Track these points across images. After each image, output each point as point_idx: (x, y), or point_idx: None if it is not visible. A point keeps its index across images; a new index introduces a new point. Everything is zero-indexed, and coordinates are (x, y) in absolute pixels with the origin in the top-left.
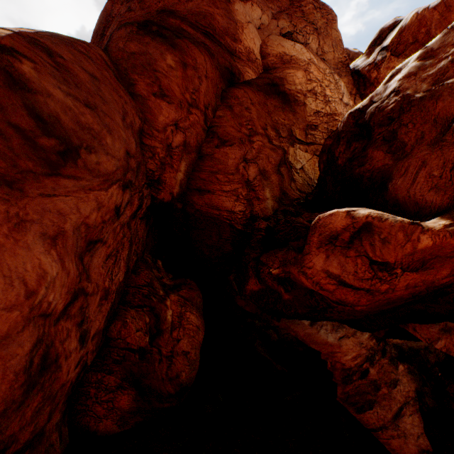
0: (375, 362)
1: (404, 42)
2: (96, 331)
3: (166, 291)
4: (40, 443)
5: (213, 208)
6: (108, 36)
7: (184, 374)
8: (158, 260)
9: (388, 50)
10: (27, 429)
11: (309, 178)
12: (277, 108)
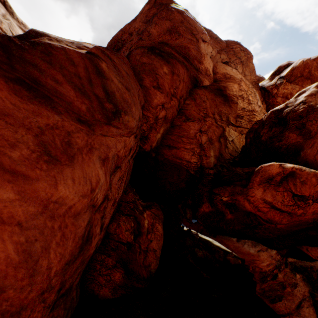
0: (281, 270)
1: (295, 75)
2: (105, 226)
3: (143, 207)
4: (69, 294)
5: (177, 158)
6: (124, 51)
7: (152, 265)
8: (134, 188)
9: (284, 78)
10: (69, 280)
11: (236, 147)
12: (220, 103)
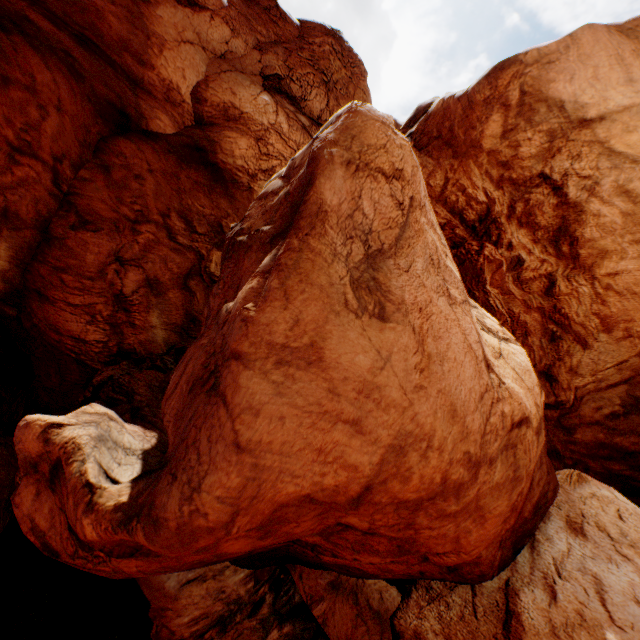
0: (231, 627)
1: (429, 133)
2: None
3: None
4: None
5: (53, 329)
6: None
7: None
8: None
9: (412, 138)
10: None
11: None
12: (199, 185)
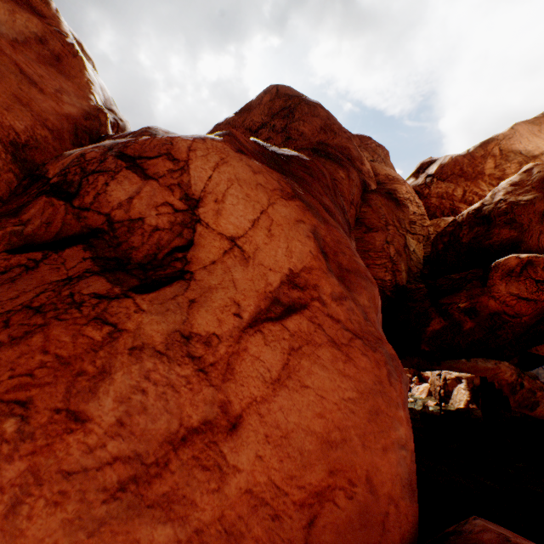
0: (523, 378)
1: (445, 173)
2: None
3: None
4: None
5: None
6: None
7: None
8: None
9: (434, 176)
10: None
11: (419, 258)
12: (394, 208)
